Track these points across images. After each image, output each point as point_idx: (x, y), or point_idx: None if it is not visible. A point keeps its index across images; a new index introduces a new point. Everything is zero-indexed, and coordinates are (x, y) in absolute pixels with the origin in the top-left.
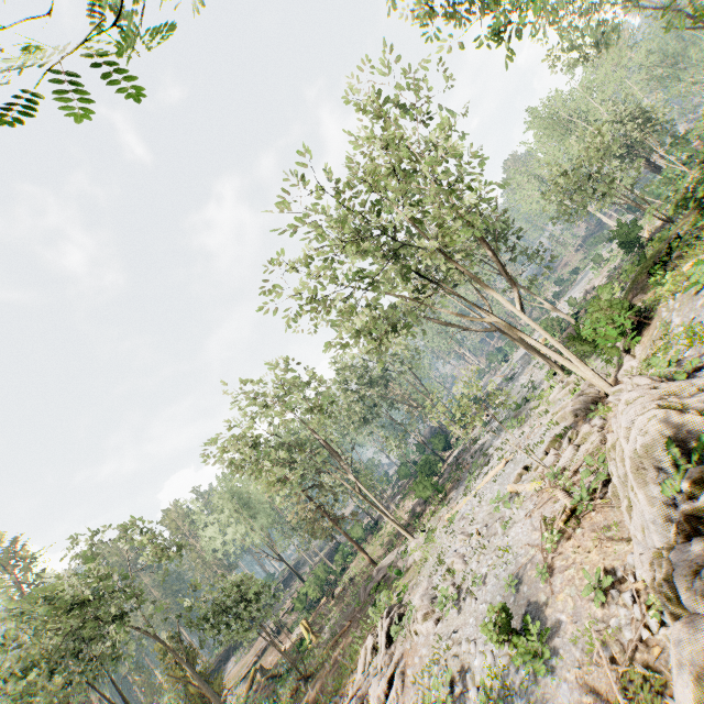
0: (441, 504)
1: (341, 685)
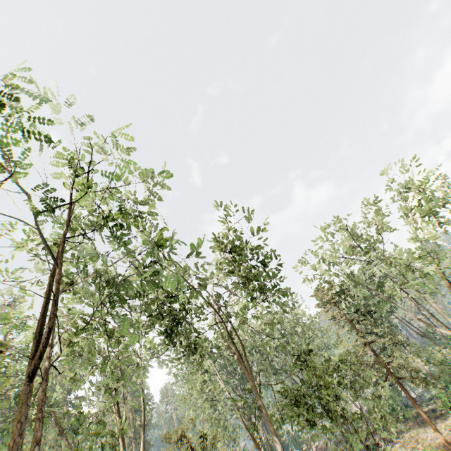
0: None
1: None
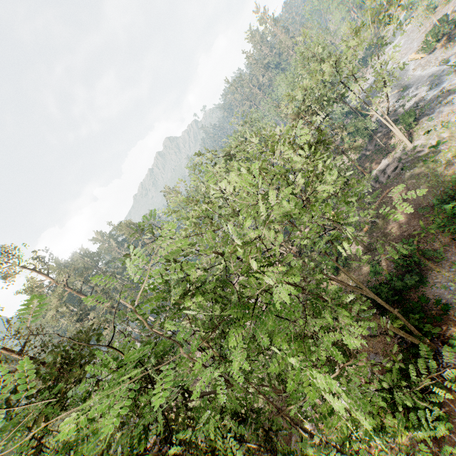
0: (428, 119)
1: (452, 185)
